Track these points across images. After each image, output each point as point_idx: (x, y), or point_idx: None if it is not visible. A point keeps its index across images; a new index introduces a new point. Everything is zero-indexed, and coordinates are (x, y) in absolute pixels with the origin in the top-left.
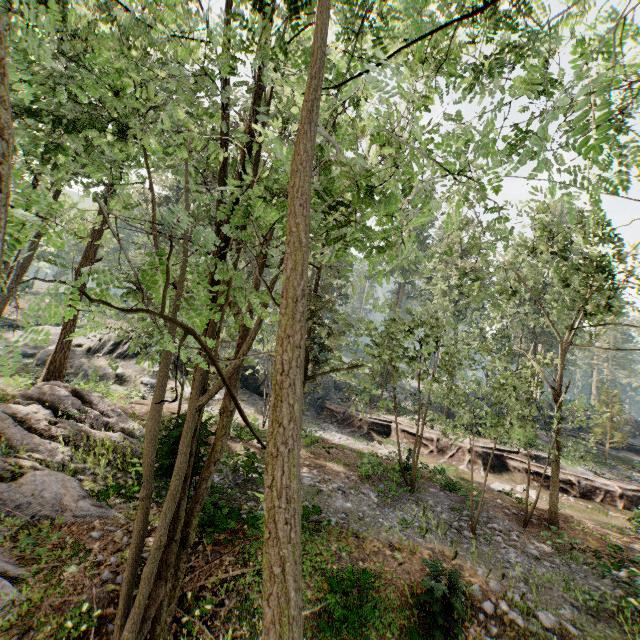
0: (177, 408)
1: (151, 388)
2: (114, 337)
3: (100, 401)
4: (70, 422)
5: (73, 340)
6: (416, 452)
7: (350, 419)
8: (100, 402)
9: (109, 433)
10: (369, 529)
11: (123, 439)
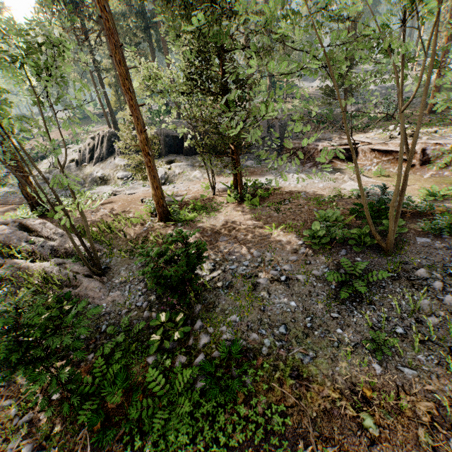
0: (140, 196)
1: (127, 180)
2: (87, 145)
3: (42, 227)
4: (13, 261)
5: (68, 157)
6: (391, 171)
7: (309, 152)
8: (44, 228)
9: (42, 264)
10: (319, 356)
11: (57, 265)
